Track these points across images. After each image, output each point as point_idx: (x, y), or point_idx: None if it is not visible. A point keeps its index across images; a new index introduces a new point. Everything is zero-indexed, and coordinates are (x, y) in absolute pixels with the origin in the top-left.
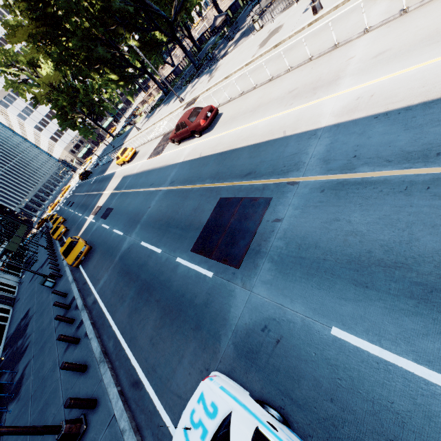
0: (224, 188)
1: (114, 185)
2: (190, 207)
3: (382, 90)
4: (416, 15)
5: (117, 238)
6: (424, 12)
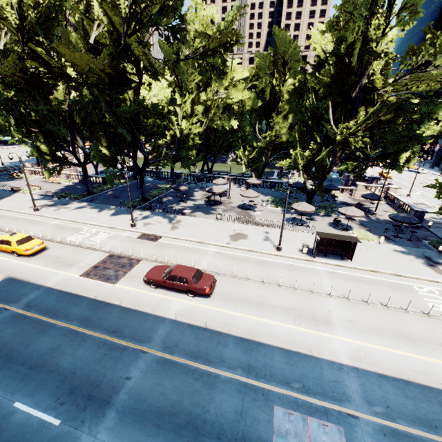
0: (273, 393)
1: None
2: (229, 407)
3: (370, 354)
4: (356, 307)
5: (40, 431)
6: (359, 308)
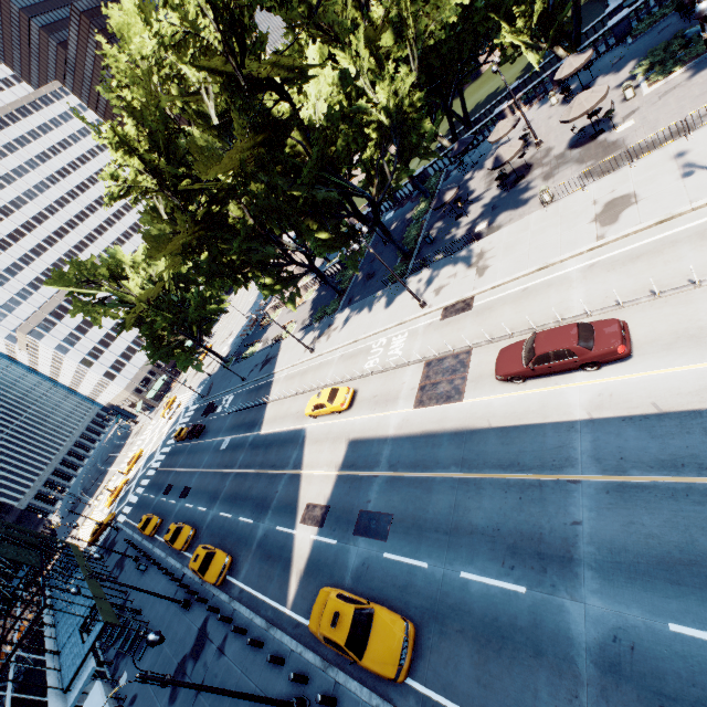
0: None
1: (331, 457)
2: None
3: None
4: None
5: (510, 601)
6: None
